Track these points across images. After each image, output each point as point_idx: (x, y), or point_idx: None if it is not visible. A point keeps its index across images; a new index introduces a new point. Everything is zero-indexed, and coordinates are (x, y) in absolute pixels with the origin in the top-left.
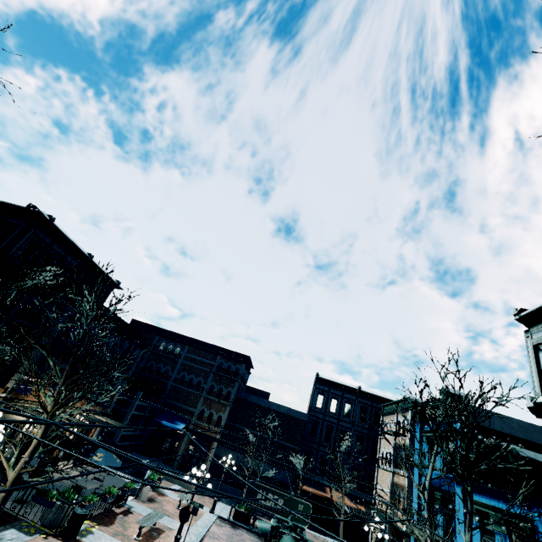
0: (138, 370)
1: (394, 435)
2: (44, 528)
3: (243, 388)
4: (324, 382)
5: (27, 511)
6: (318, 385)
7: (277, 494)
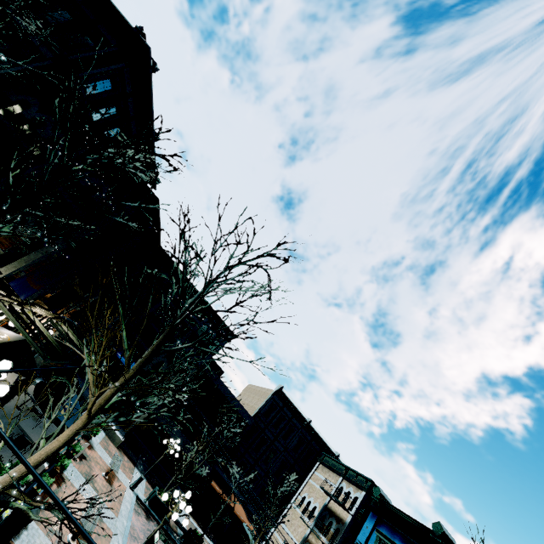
0: None
1: (331, 498)
2: None
3: None
4: (283, 397)
5: None
6: (275, 397)
7: None
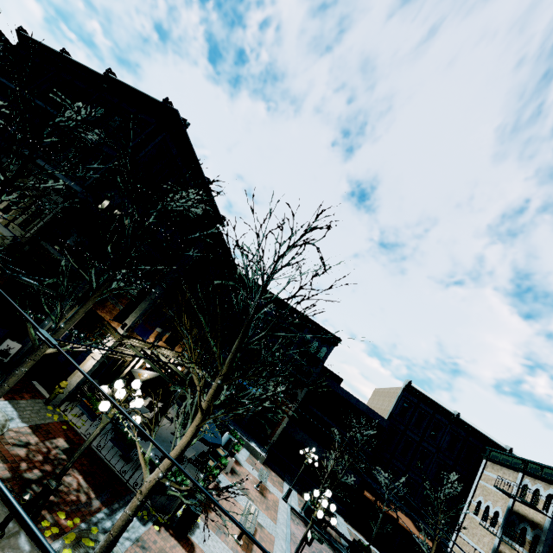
0: None
1: (514, 499)
2: (155, 511)
3: None
4: (415, 393)
5: (134, 475)
6: (406, 393)
7: None
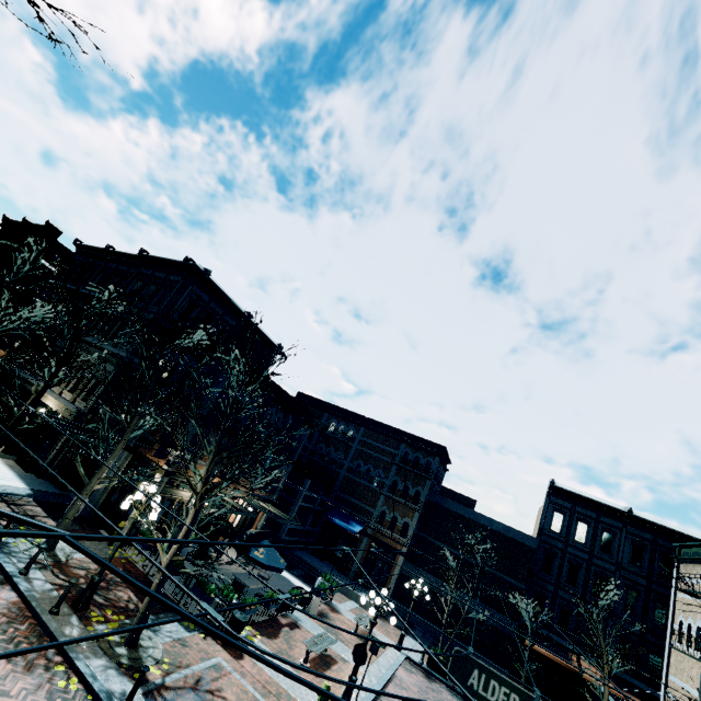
0: (306, 453)
1: None
2: None
3: (437, 489)
4: (564, 494)
5: (189, 600)
6: (553, 498)
7: (506, 684)
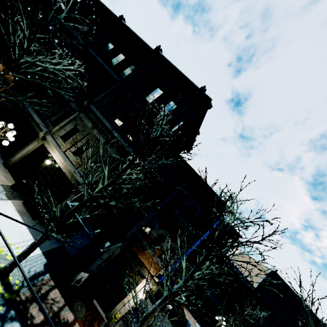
0: None
1: None
2: None
3: None
4: (277, 276)
5: None
6: (271, 275)
7: None
